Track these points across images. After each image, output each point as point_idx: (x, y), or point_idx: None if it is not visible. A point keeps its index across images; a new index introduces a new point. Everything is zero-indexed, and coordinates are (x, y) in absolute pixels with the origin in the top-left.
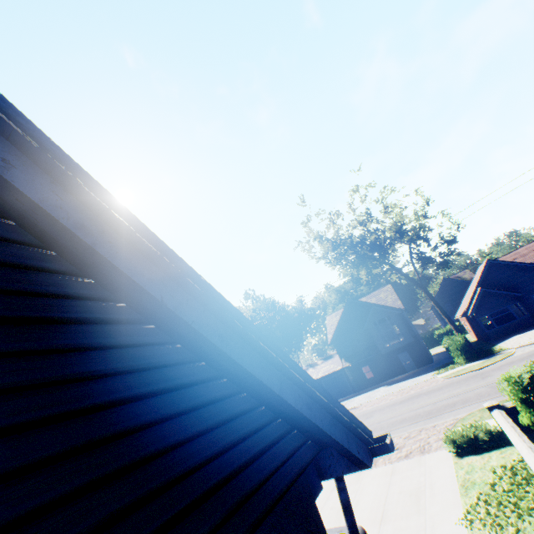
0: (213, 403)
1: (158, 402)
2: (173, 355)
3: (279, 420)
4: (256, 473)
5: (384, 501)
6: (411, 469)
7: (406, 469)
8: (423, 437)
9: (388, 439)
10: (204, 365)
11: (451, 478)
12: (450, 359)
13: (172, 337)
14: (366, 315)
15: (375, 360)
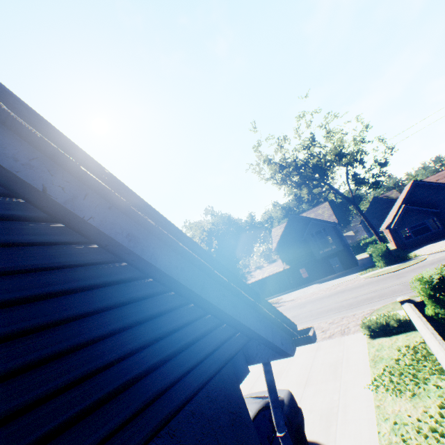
0: (133, 302)
1: (60, 303)
2: (85, 255)
3: (208, 316)
4: (178, 366)
5: (309, 369)
6: (333, 347)
7: (329, 346)
8: (344, 323)
9: (311, 332)
10: (126, 266)
11: (364, 354)
12: (372, 263)
13: (86, 237)
14: (305, 228)
15: (311, 264)
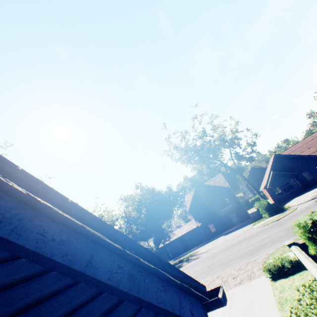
0: None
1: None
2: None
3: None
4: None
5: None
6: (244, 292)
7: (241, 292)
8: (249, 268)
9: (220, 292)
10: None
11: (271, 297)
12: (259, 215)
13: None
14: (208, 193)
15: (216, 220)
